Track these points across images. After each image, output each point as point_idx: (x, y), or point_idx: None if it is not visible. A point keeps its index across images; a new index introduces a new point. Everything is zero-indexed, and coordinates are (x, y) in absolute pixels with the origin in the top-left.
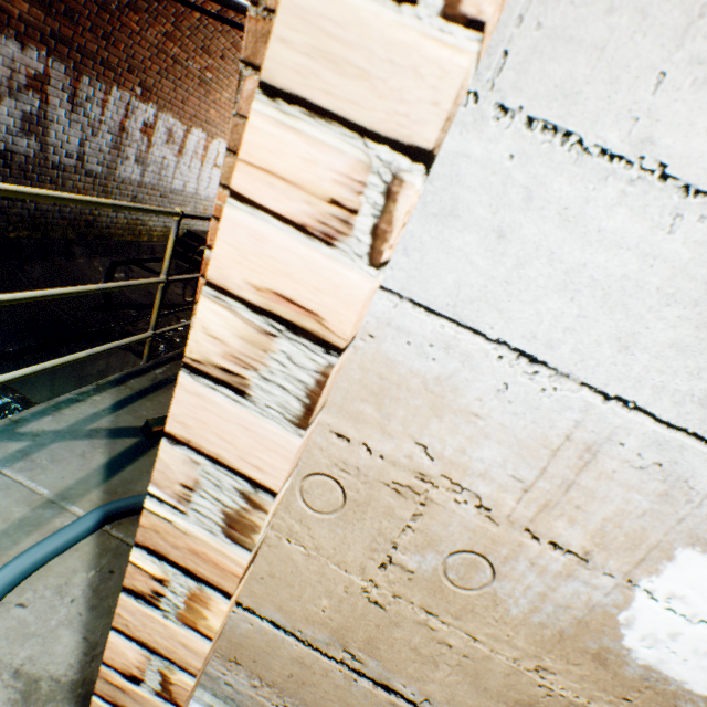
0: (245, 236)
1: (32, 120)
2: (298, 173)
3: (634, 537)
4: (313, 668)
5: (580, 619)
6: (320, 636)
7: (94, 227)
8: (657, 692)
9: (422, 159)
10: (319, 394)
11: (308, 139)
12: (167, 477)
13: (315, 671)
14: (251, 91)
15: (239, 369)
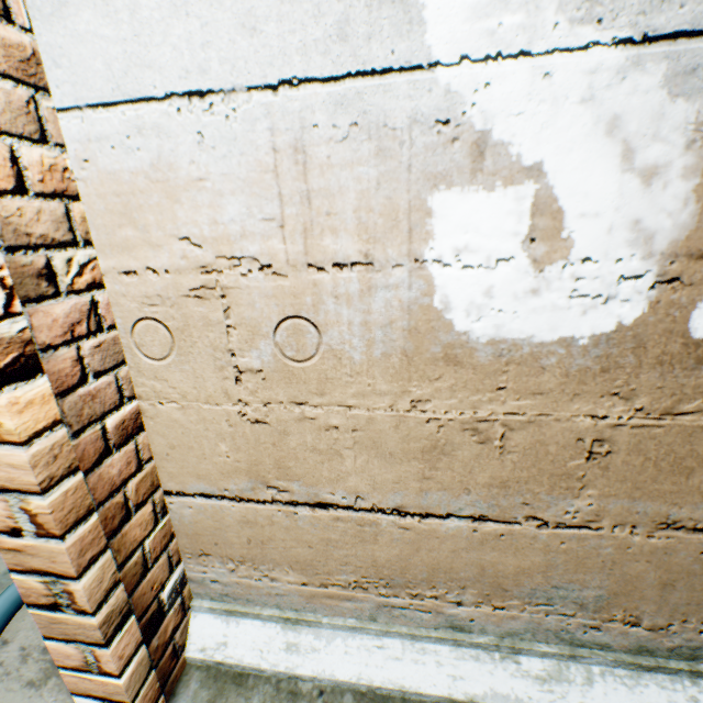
0: None
1: None
2: None
3: (389, 213)
4: (260, 523)
5: (409, 328)
6: (244, 485)
7: None
8: (519, 363)
9: None
10: None
11: None
12: None
13: (262, 524)
14: None
15: None
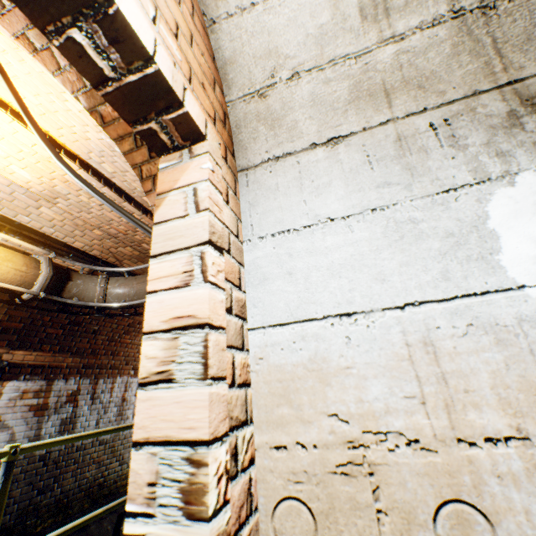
0: (156, 304)
1: (66, 422)
2: (170, 272)
3: (526, 388)
4: None
5: None
6: None
7: (104, 486)
8: None
9: (207, 243)
10: (208, 352)
11: (170, 261)
12: (137, 485)
13: None
14: None
15: (166, 367)
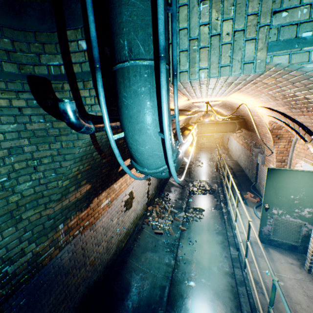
0: None
1: None
2: None
3: None
4: None
5: None
6: None
7: None
8: None
9: None
10: None
11: None
12: None
13: None
14: (276, 163)
15: None
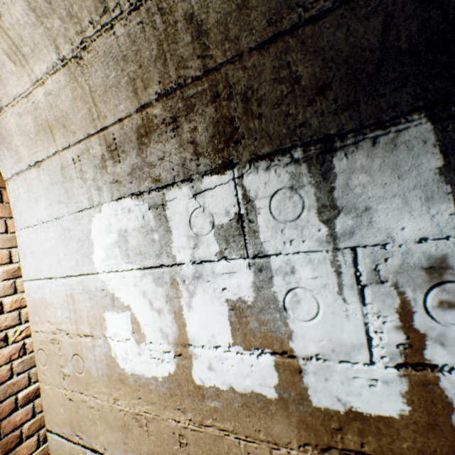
0: None
1: None
2: None
3: (95, 318)
4: None
5: (108, 364)
6: (69, 432)
7: None
8: (143, 386)
9: None
10: None
11: None
12: None
13: None
14: None
15: None
